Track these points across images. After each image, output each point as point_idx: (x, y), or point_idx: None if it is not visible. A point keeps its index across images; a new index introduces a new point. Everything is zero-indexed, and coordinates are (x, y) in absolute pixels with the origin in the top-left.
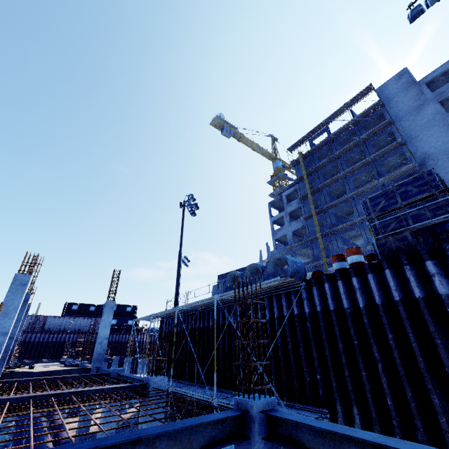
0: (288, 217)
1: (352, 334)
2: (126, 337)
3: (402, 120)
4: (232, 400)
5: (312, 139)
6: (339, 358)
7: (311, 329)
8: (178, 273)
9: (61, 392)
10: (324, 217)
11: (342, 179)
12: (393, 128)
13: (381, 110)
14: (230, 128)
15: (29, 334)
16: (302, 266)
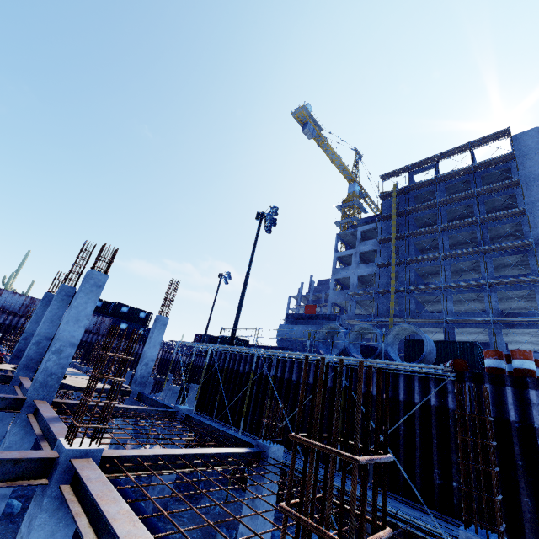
0: (358, 257)
1: (516, 453)
2: (136, 348)
3: (531, 184)
4: (336, 481)
5: (414, 172)
6: (489, 472)
7: (454, 429)
8: (242, 300)
9: (190, 453)
10: (402, 270)
11: (439, 234)
12: (517, 191)
13: (509, 164)
14: (314, 127)
15: (22, 319)
16: (433, 345)
